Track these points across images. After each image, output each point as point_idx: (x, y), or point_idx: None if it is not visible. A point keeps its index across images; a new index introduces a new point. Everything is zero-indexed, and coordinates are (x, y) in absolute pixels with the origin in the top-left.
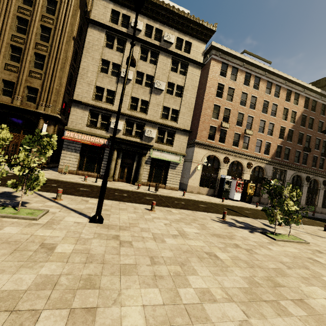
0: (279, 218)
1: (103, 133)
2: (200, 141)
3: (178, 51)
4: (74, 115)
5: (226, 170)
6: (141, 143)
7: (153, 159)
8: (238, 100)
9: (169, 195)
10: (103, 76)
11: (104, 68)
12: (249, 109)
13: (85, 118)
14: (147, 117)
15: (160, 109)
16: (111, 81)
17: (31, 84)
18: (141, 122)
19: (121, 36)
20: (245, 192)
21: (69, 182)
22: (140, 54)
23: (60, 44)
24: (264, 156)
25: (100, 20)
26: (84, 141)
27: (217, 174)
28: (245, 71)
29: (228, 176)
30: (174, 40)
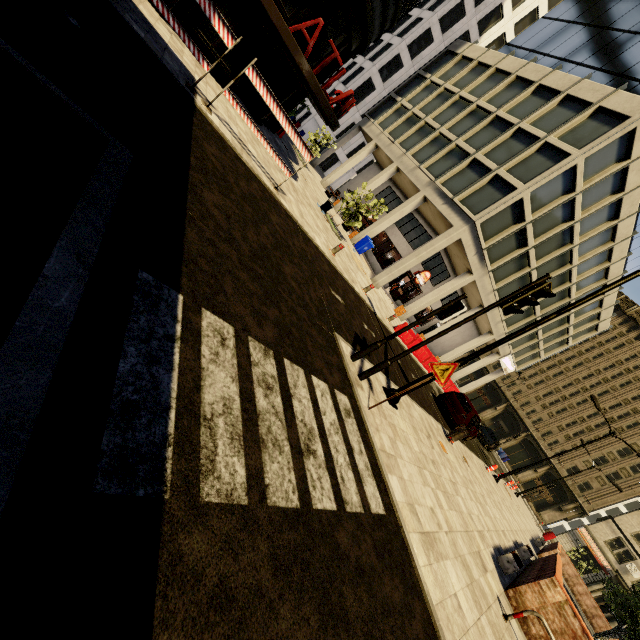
0: None
1: (613, 560)
2: None
3: None
4: (601, 525)
5: None
6: None
7: None
8: None
9: None
10: None
11: None
12: None
13: (608, 536)
14: None
15: None
16: None
17: (591, 482)
18: None
19: None
20: None
21: None
22: None
23: None
24: None
25: None
26: (591, 548)
27: None
28: None
29: None
30: None
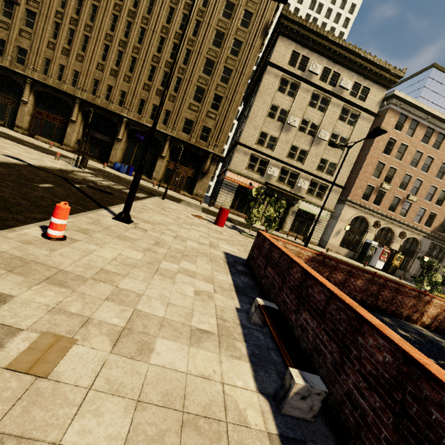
0: (425, 285)
1: (259, 178)
2: (353, 200)
3: (352, 98)
4: (236, 157)
5: (373, 235)
6: (294, 194)
7: (299, 210)
8: (408, 159)
9: (315, 248)
10: (270, 121)
11: (272, 112)
12: (420, 171)
13: (245, 161)
14: (303, 167)
15: (318, 160)
16: (276, 127)
17: (206, 124)
18: (296, 171)
19: (296, 80)
20: (390, 263)
21: (238, 221)
22: (310, 99)
23: (238, 86)
24: (424, 227)
25: (278, 63)
26: (242, 183)
27: (362, 237)
28: (428, 125)
29: (375, 242)
30: (351, 85)
